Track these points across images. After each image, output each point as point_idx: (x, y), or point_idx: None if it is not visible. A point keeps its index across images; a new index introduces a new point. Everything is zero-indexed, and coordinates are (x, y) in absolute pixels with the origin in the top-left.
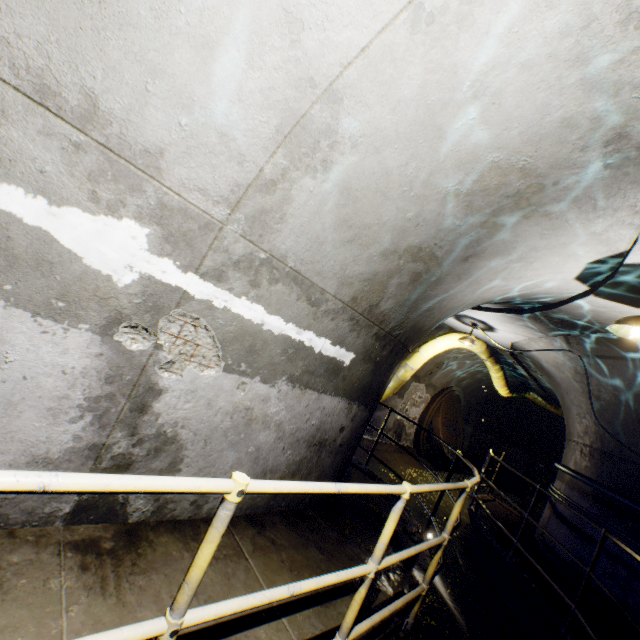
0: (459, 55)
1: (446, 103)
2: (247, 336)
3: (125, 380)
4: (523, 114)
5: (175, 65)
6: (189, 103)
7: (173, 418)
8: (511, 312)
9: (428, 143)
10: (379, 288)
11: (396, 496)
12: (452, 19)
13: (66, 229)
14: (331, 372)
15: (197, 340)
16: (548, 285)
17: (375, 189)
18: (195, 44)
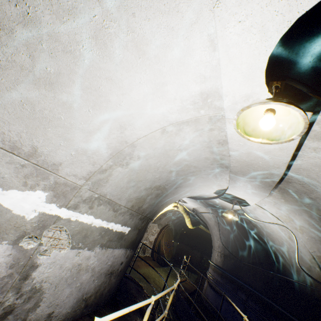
0: (175, 140)
1: (171, 149)
2: (84, 230)
3: (20, 264)
4: (194, 154)
5: (74, 137)
6: (77, 147)
7: (41, 278)
8: (192, 198)
9: (165, 158)
10: (143, 200)
11: (143, 289)
12: (174, 133)
13: (8, 199)
14: (120, 238)
15: (60, 237)
16: (204, 194)
17: (145, 169)
18: (84, 131)
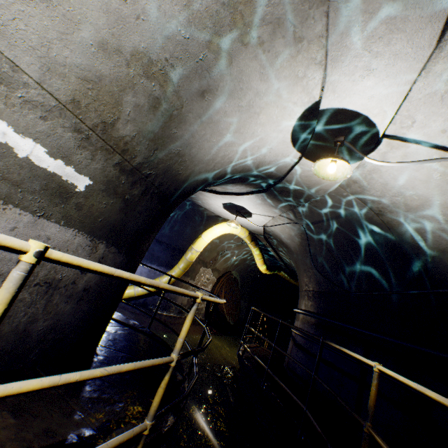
0: None
1: None
2: None
3: None
4: None
5: None
6: None
7: None
8: (258, 192)
9: None
10: (111, 101)
11: (170, 349)
12: None
13: None
14: (55, 193)
15: None
16: (275, 150)
17: None
18: None
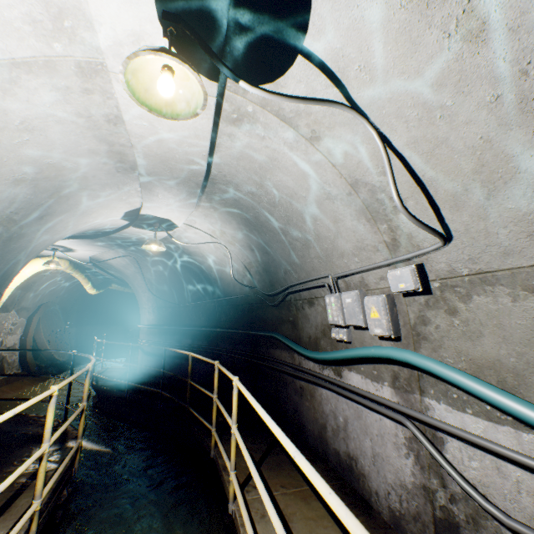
0: (8, 106)
1: (3, 128)
2: None
3: None
4: (65, 143)
5: None
6: None
7: None
8: (85, 238)
9: None
10: None
11: (28, 415)
12: None
13: None
14: None
15: None
16: (106, 223)
17: None
18: None
